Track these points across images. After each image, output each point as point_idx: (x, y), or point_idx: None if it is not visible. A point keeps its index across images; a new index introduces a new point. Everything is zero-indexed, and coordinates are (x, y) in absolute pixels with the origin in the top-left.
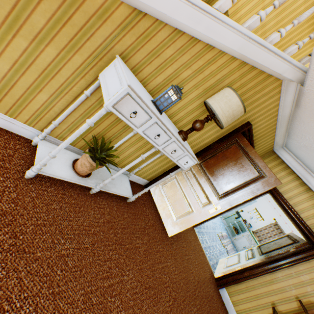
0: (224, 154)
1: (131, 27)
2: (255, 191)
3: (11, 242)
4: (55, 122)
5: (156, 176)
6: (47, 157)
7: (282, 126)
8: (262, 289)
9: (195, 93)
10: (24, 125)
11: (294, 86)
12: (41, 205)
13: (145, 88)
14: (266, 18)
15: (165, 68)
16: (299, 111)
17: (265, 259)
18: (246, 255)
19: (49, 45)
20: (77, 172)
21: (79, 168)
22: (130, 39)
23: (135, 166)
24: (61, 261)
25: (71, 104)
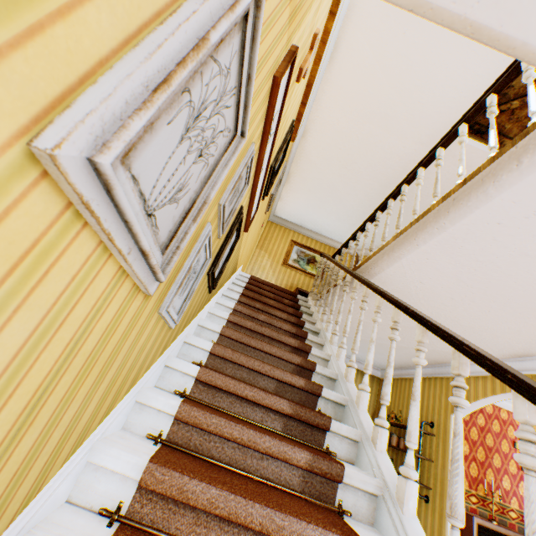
0: None
1: None
2: None
3: None
4: None
5: None
6: None
7: None
8: None
9: None
10: None
11: None
12: None
13: None
14: (247, 251)
15: None
16: None
17: None
18: None
19: None
20: None
21: None
22: None
23: None
24: None
25: None
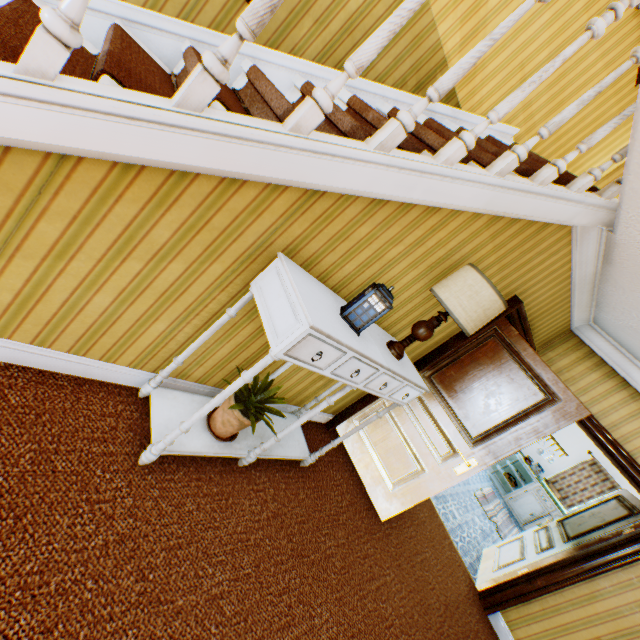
0: (474, 357)
1: (302, 212)
2: (541, 429)
3: (139, 589)
4: (178, 359)
5: (348, 405)
6: (177, 432)
7: (583, 292)
8: (574, 612)
9: (412, 275)
10: (127, 369)
11: (596, 232)
12: (169, 509)
13: (325, 284)
14: (530, 94)
15: (358, 251)
16: (612, 269)
17: (574, 551)
18: (535, 541)
19: (175, 260)
20: (216, 434)
21: (220, 428)
22: (299, 226)
23: (309, 396)
24: (214, 608)
25: (203, 327)
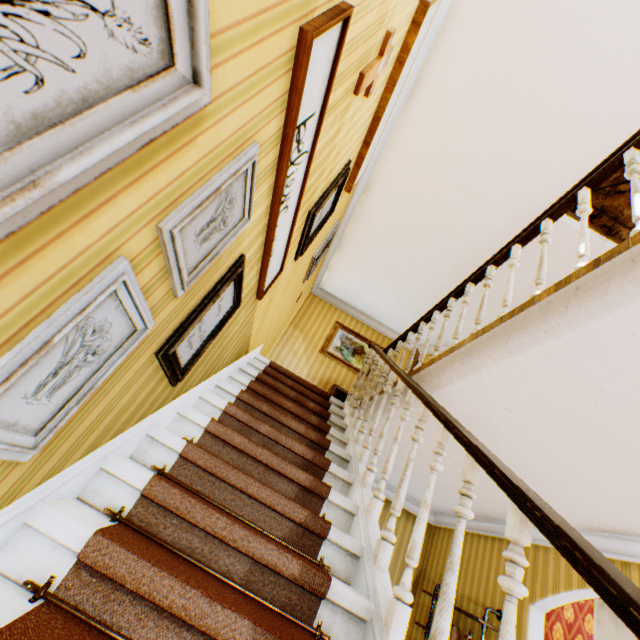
0: None
1: None
2: None
3: None
4: None
5: None
6: None
7: None
8: None
9: None
10: None
11: None
12: None
13: None
14: (271, 327)
15: None
16: None
17: None
18: None
19: None
20: None
21: None
22: None
23: None
24: None
25: None
